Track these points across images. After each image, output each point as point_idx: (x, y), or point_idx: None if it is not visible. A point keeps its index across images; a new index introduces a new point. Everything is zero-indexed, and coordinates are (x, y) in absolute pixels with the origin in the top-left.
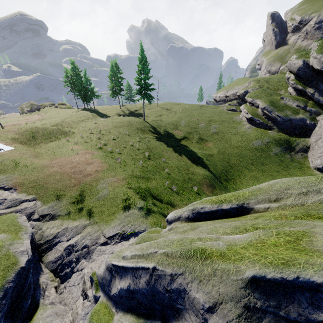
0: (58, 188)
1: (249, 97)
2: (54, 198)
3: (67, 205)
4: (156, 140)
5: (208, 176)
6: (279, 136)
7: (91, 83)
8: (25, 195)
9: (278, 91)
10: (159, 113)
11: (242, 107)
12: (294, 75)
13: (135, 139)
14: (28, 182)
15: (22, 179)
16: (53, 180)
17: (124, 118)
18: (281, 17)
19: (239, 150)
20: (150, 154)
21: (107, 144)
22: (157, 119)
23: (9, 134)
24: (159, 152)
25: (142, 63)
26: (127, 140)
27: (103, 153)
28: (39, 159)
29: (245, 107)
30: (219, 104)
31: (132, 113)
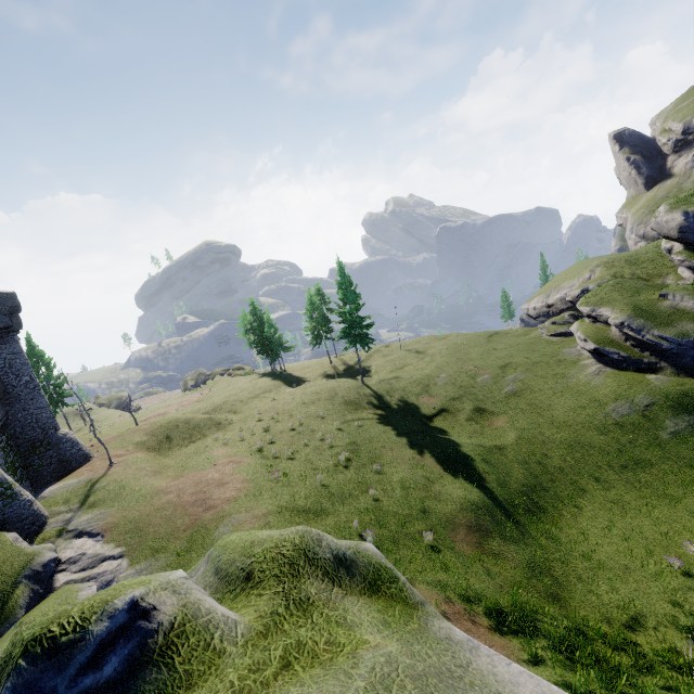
0: (162, 534)
1: (584, 305)
2: (150, 553)
3: (163, 568)
4: (377, 422)
5: (475, 504)
6: (679, 385)
7: (276, 329)
8: (113, 546)
9: (660, 279)
10: (400, 363)
11: (574, 327)
12: (680, 243)
13: (332, 425)
14: (123, 523)
15: (119, 517)
16: (159, 519)
17: (327, 383)
18: (641, 133)
19: (573, 430)
20: (353, 455)
21: (276, 441)
22: (390, 377)
23: (136, 435)
24: (374, 449)
25: (343, 288)
26: (317, 429)
27: (258, 461)
28: (158, 478)
29: (579, 328)
30: (540, 323)
31: (350, 370)
